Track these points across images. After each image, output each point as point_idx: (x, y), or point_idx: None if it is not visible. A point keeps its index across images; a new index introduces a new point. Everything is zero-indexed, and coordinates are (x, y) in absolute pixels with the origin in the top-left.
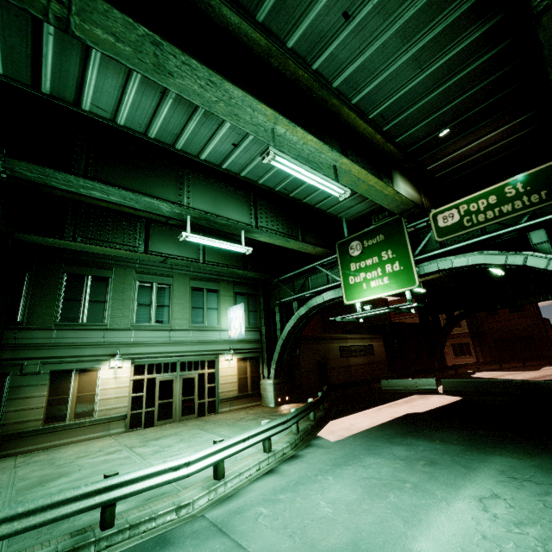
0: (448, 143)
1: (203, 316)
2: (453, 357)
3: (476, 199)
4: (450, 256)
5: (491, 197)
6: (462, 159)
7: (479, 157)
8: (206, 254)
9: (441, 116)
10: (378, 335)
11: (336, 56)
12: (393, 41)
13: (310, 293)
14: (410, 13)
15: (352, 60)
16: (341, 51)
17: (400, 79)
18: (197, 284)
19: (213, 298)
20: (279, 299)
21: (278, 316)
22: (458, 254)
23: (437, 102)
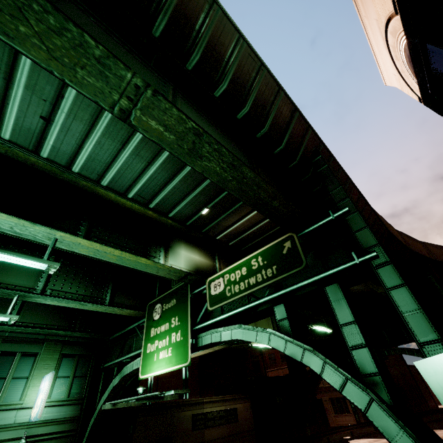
0: (220, 219)
1: (0, 390)
2: (333, 415)
3: (234, 269)
4: (220, 327)
5: (243, 268)
6: (243, 231)
7: (256, 230)
8: (22, 313)
9: (196, 198)
10: (244, 394)
11: (60, 148)
12: (106, 140)
13: (125, 359)
14: (104, 121)
15: (77, 152)
16: (62, 145)
17: (135, 169)
18: (10, 347)
19: (27, 364)
20: (103, 364)
21: (101, 384)
22: (229, 324)
23: (184, 187)
